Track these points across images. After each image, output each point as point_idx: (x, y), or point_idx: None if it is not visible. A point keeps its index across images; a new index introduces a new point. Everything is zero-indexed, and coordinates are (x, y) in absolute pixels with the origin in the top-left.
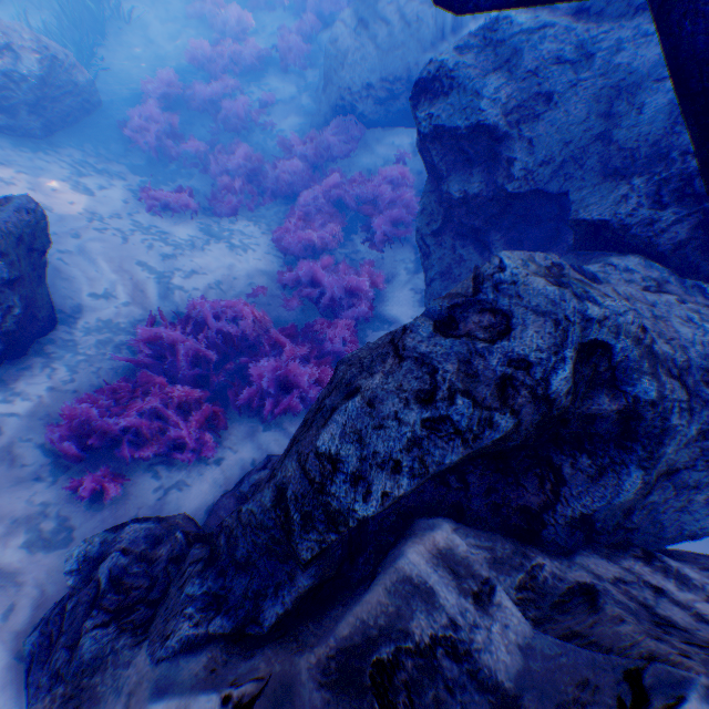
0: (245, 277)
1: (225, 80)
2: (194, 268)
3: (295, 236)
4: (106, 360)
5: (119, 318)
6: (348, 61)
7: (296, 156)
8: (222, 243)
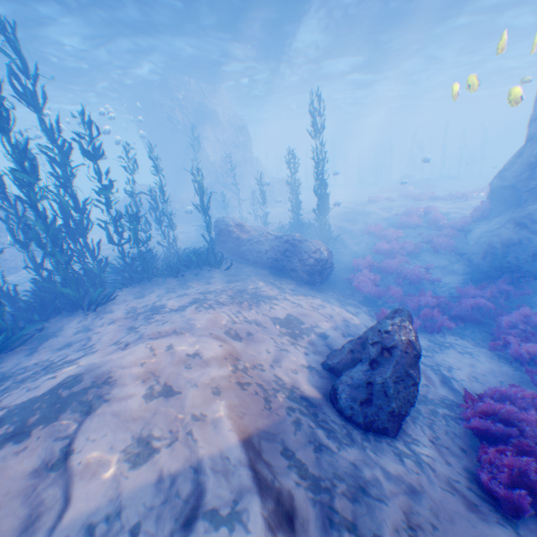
0: (490, 375)
1: (400, 258)
2: (446, 363)
3: (519, 347)
4: (442, 424)
5: (425, 392)
6: (512, 243)
7: (471, 296)
8: (448, 348)
